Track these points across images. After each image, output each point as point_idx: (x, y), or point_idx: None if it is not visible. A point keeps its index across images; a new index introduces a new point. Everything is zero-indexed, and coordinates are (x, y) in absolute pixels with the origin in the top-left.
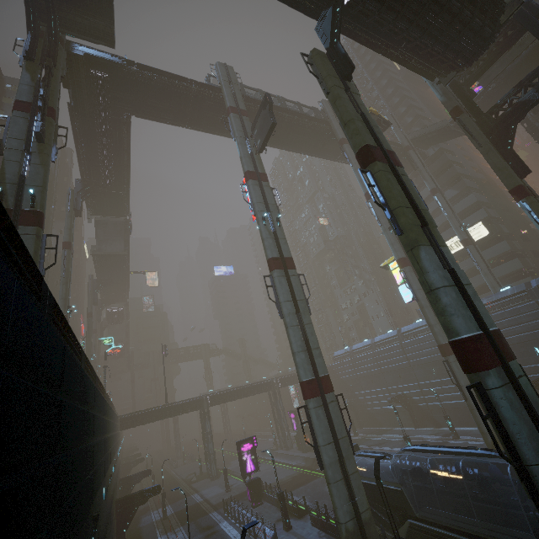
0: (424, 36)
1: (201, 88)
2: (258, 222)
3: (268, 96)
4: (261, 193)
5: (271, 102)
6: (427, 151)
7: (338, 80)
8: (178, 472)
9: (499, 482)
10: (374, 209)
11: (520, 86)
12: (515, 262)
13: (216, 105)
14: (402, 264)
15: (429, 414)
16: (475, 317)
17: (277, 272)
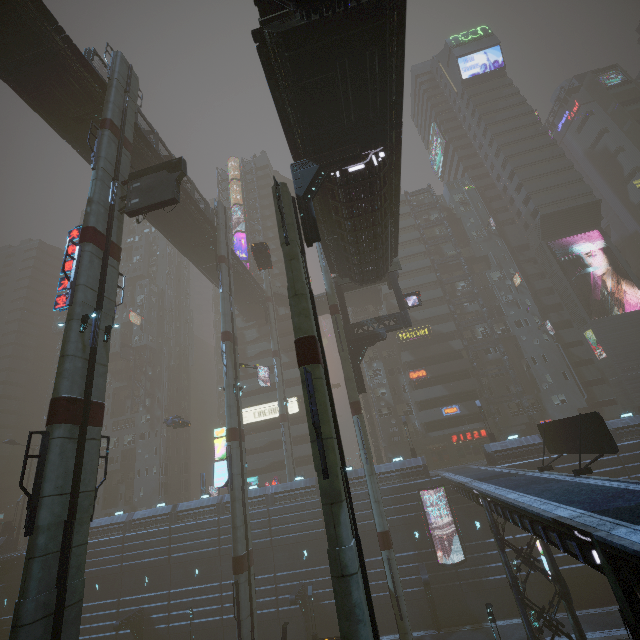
0: (354, 245)
1: (73, 53)
2: (69, 319)
3: (184, 163)
4: (100, 273)
5: (185, 173)
6: (279, 308)
7: (298, 236)
8: None
9: None
10: (226, 355)
11: (378, 320)
12: (308, 446)
13: (83, 94)
14: (232, 435)
15: None
16: (370, 617)
17: (65, 429)
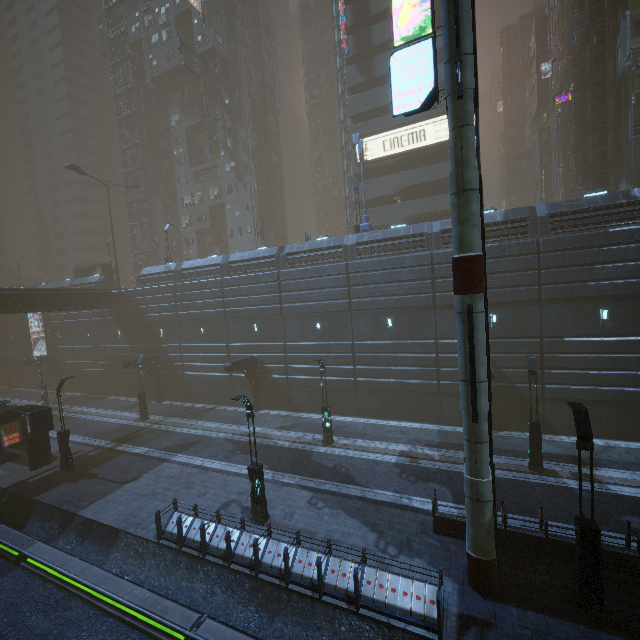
0: None
1: None
2: None
3: None
4: None
5: None
6: None
7: None
8: None
9: None
10: None
11: None
12: None
13: None
14: None
15: (284, 392)
16: None
17: None
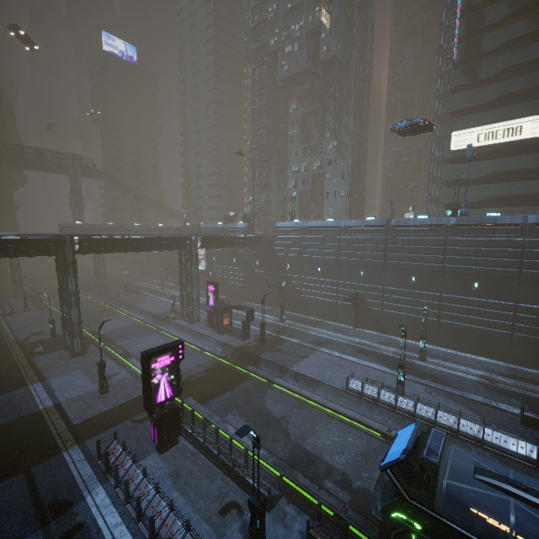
0: None
1: None
2: None
3: None
4: None
5: None
6: None
7: None
8: (13, 324)
9: None
10: None
11: None
12: None
13: None
14: None
15: (377, 319)
16: None
17: None
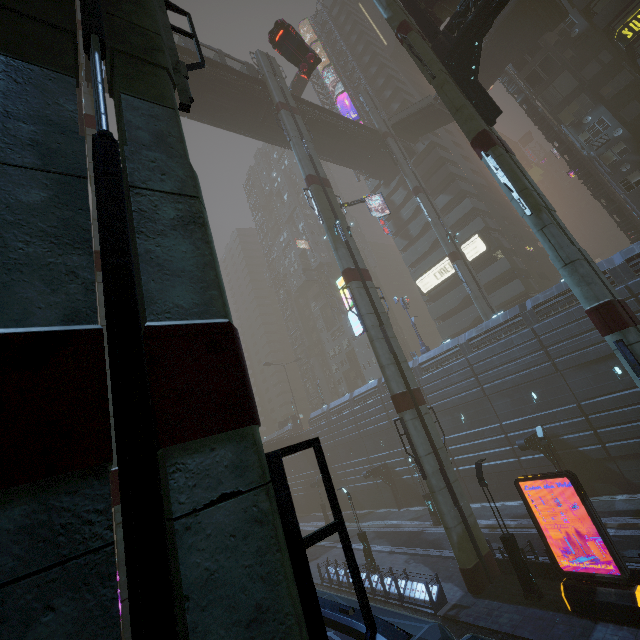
0: None
1: None
2: None
3: None
4: None
5: None
6: (416, 146)
7: None
8: None
9: None
10: (315, 200)
11: None
12: (516, 284)
13: None
14: (347, 277)
15: (414, 490)
16: (103, 278)
17: None
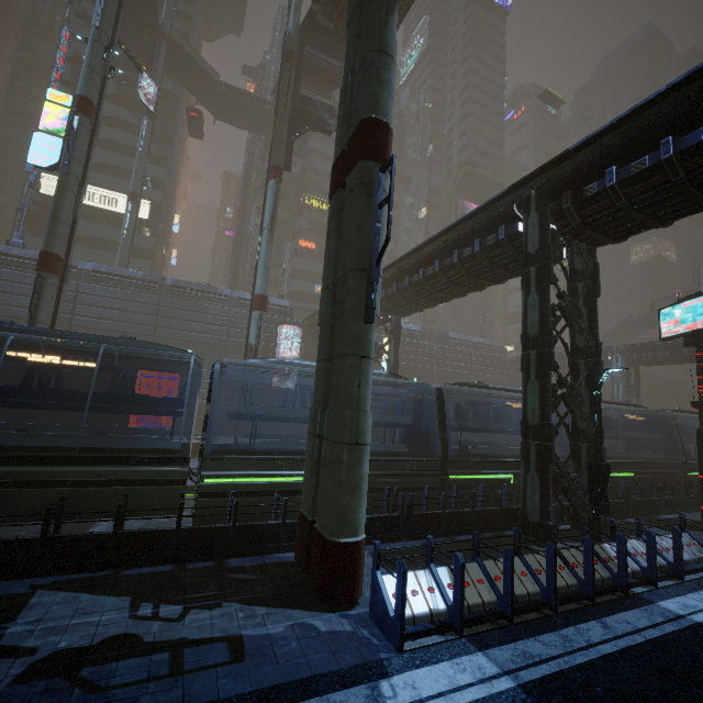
0: None
1: None
2: None
3: None
4: None
5: None
6: (165, 79)
7: None
8: None
9: (131, 392)
10: None
11: (331, 110)
12: (147, 264)
13: None
14: (86, 107)
15: None
16: None
17: None
